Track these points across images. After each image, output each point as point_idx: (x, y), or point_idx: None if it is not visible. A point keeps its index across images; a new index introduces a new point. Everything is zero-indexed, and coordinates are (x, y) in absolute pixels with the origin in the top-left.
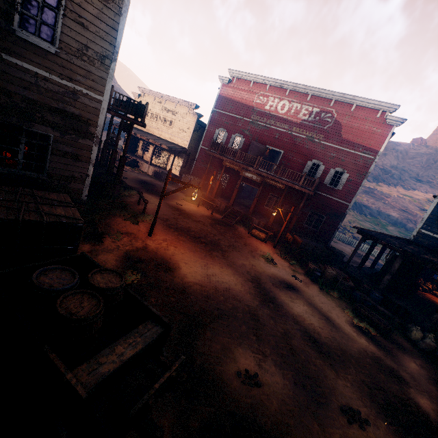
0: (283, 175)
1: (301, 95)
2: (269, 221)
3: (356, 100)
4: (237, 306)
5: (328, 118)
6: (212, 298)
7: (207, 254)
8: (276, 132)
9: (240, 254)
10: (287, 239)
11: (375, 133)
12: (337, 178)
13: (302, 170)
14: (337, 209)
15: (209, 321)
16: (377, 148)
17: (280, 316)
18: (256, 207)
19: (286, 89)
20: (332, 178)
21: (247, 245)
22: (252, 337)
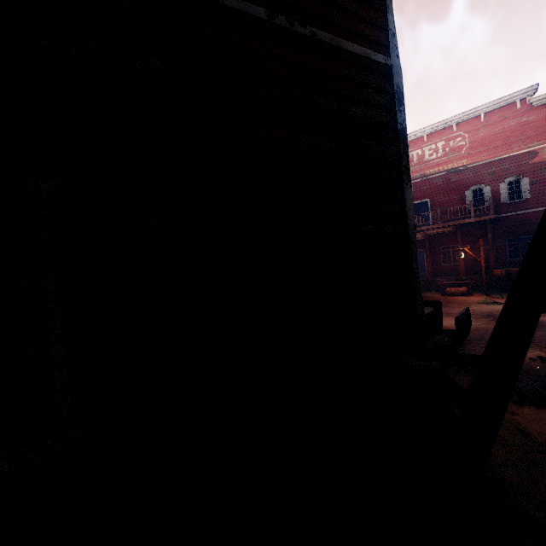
0: (445, 217)
1: (415, 142)
2: (460, 273)
3: (480, 109)
4: (484, 332)
5: (459, 142)
6: None
7: None
8: None
9: (449, 308)
10: (496, 276)
11: (528, 123)
12: (516, 192)
13: (464, 204)
14: None
15: (464, 344)
16: (543, 134)
17: None
18: (432, 271)
19: None
20: (509, 192)
21: (450, 302)
22: None
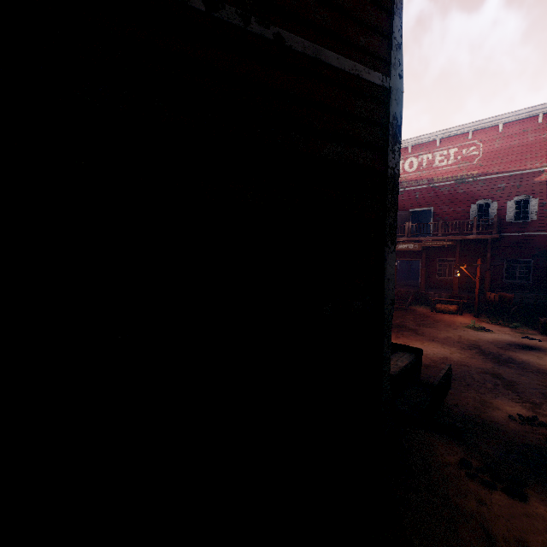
0: (446, 231)
1: (427, 145)
2: (453, 289)
3: (500, 119)
4: (466, 369)
5: (472, 151)
6: (432, 367)
7: (398, 335)
8: (414, 192)
9: (436, 329)
10: (489, 299)
11: None
12: (523, 211)
13: (468, 217)
14: (544, 245)
15: None
16: None
17: (532, 373)
18: (426, 282)
19: (406, 147)
20: (516, 212)
21: (438, 321)
22: (506, 391)
